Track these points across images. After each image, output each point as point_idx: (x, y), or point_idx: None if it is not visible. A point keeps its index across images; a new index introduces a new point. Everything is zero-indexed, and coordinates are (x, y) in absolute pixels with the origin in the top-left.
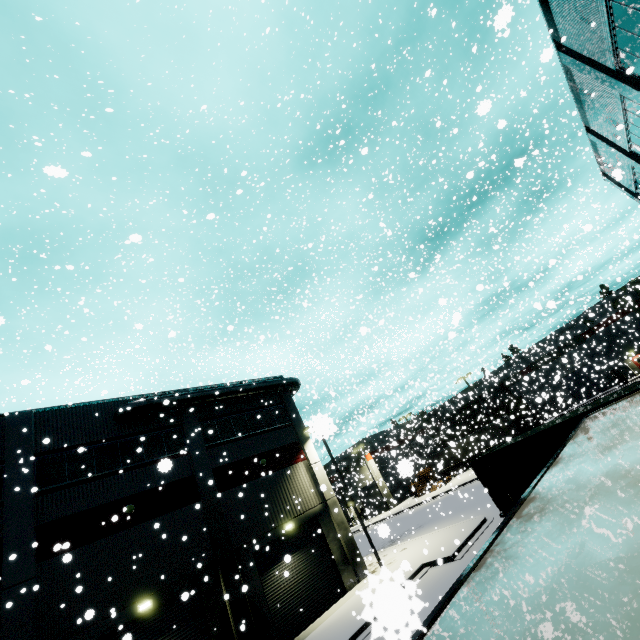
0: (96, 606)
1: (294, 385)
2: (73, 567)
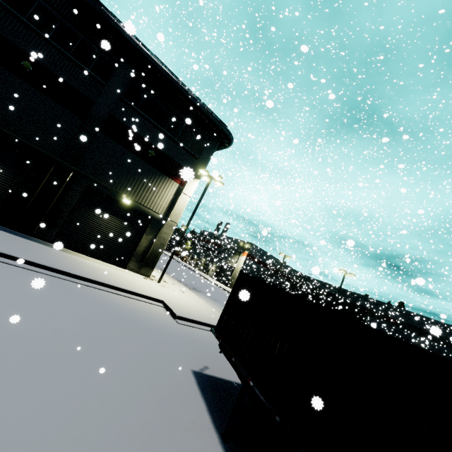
0: None
1: (225, 137)
2: None
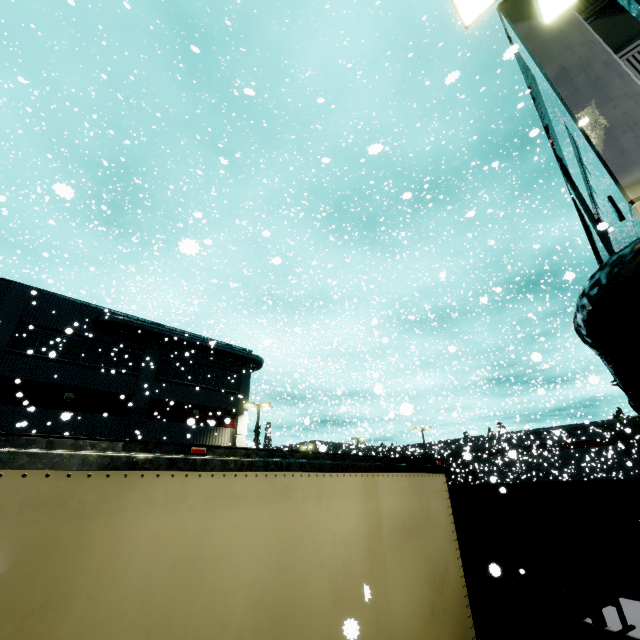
0: None
1: (257, 363)
2: (7, 417)
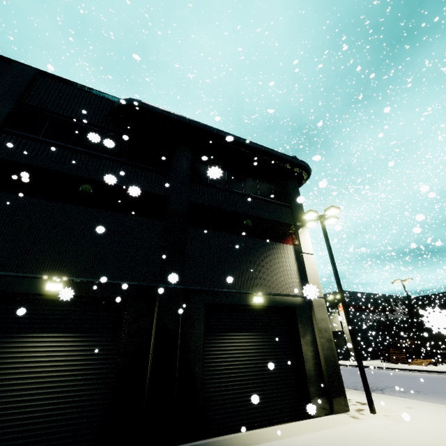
0: (2, 257)
1: (304, 169)
2: (0, 208)
